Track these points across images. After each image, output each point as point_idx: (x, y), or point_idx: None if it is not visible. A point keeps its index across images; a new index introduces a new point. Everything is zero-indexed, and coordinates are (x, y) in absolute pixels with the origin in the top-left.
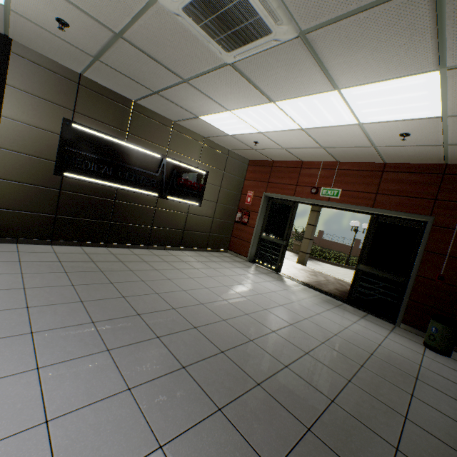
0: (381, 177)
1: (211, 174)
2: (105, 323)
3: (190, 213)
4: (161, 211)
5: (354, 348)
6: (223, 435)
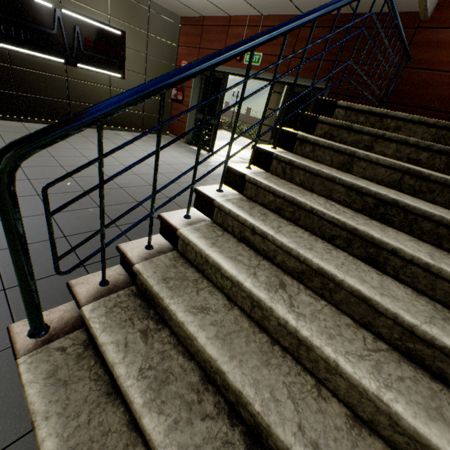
0: (298, 35)
1: (131, 36)
2: None
3: (113, 87)
4: (76, 83)
5: None
6: (42, 223)
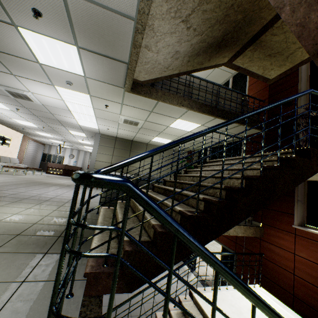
0: None
1: None
2: None
3: None
4: None
5: None
6: None
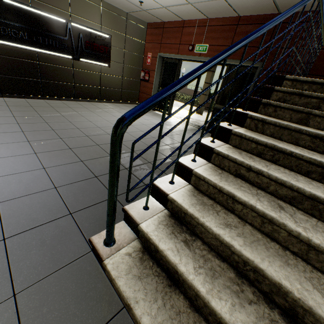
0: (236, 31)
1: (114, 38)
2: (30, 132)
3: (102, 73)
4: (78, 72)
5: (186, 147)
6: (78, 167)
